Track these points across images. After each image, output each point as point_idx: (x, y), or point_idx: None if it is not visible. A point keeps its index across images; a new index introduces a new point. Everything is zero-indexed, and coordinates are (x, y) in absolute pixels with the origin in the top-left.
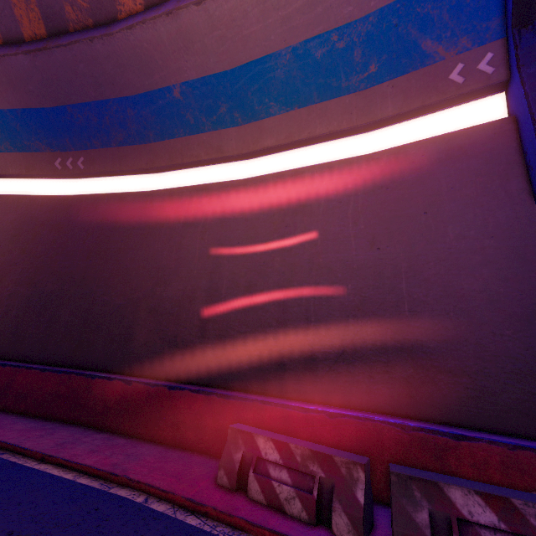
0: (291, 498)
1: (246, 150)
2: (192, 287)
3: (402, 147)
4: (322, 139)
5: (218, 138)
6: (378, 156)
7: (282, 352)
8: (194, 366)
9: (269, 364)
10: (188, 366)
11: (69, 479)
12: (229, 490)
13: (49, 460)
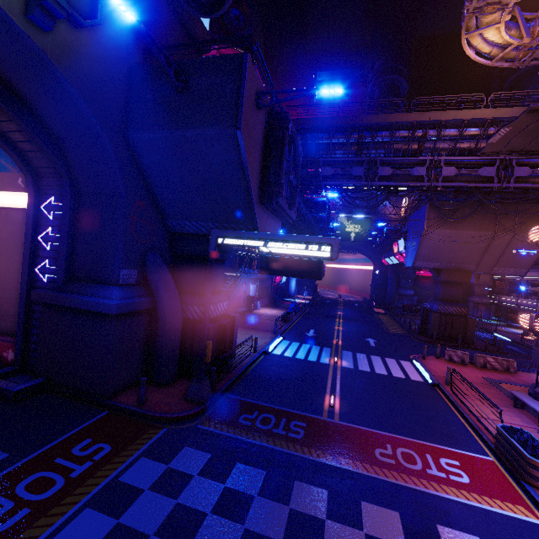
0: None
1: None
2: None
3: (9, 210)
4: None
5: None
6: (0, 211)
7: None
8: None
9: None
10: None
11: None
12: None
13: None
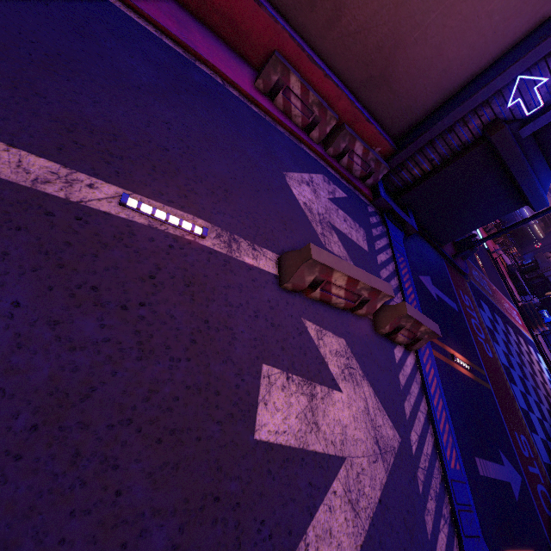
0: (297, 116)
1: None
2: None
3: None
4: None
5: None
6: None
7: None
8: None
9: None
10: None
11: (156, 36)
12: (262, 94)
13: None
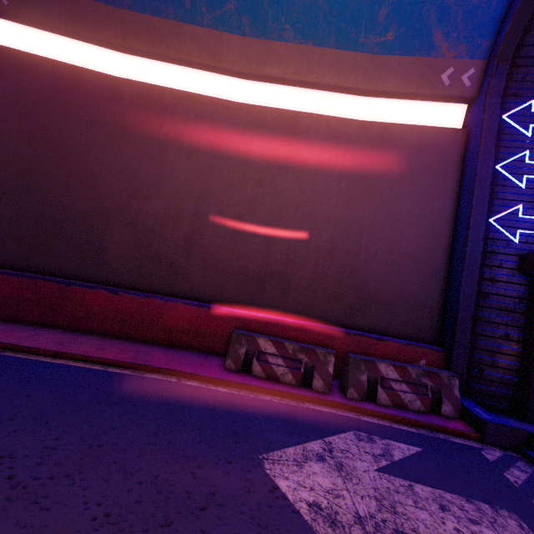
0: (285, 374)
1: (248, 70)
2: (177, 208)
3: (389, 125)
4: (325, 88)
5: (217, 41)
6: (369, 125)
7: (264, 278)
8: (179, 282)
9: (251, 287)
10: (173, 282)
11: (99, 369)
12: (236, 372)
13: (64, 356)
